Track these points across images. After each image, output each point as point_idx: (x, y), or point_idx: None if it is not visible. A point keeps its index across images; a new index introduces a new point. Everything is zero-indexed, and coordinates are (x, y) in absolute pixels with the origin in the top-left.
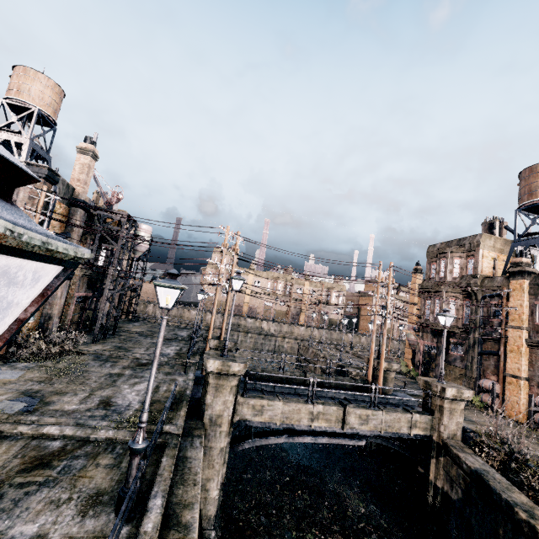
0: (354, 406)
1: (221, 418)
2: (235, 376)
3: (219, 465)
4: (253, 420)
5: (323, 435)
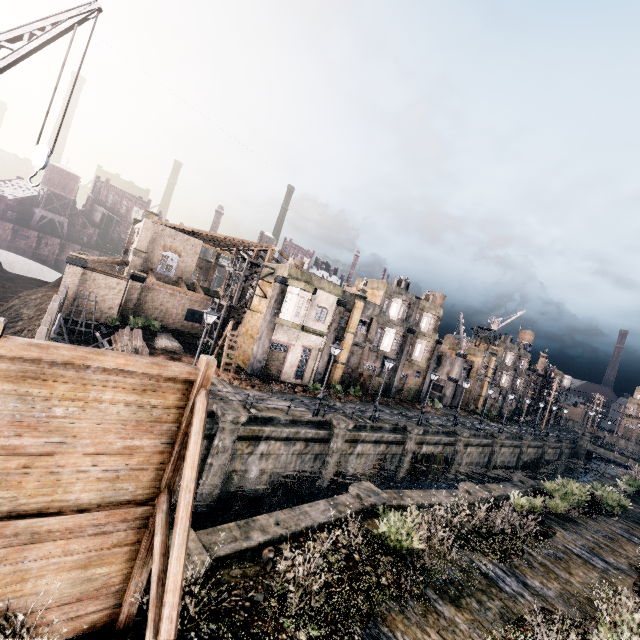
0: (635, 461)
1: (582, 446)
2: (587, 437)
3: (580, 457)
4: (592, 451)
5: (620, 465)
